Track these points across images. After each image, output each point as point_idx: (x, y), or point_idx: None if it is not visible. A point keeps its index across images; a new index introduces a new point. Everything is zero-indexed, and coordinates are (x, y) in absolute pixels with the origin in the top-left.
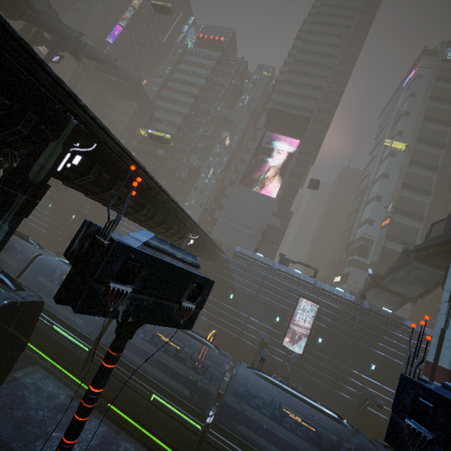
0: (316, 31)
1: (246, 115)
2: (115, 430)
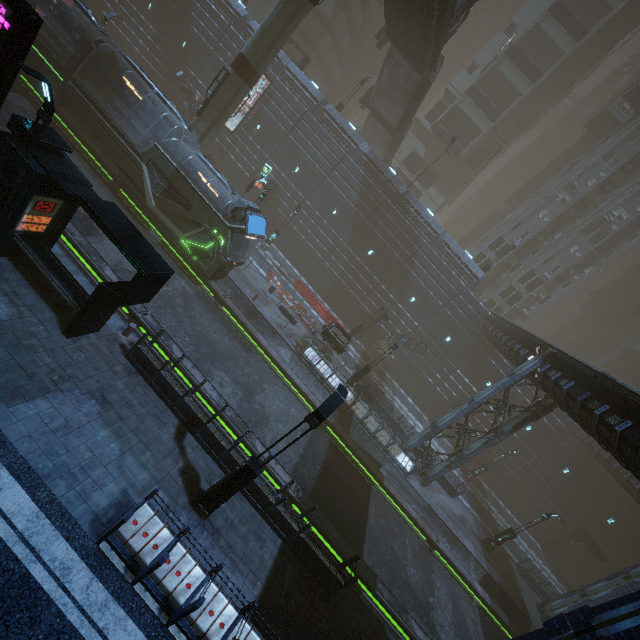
0: None
1: None
2: None
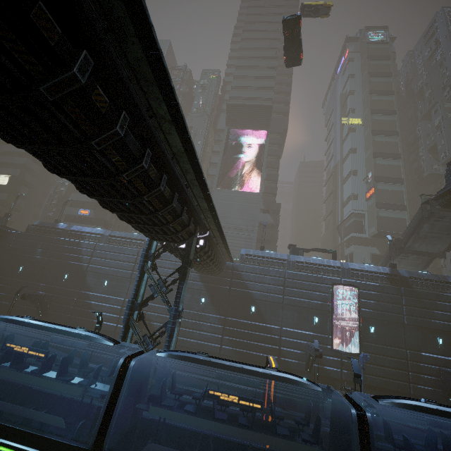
0: (252, 29)
1: (204, 119)
2: None
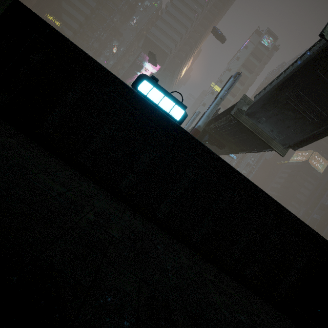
0: None
1: (133, 33)
2: None
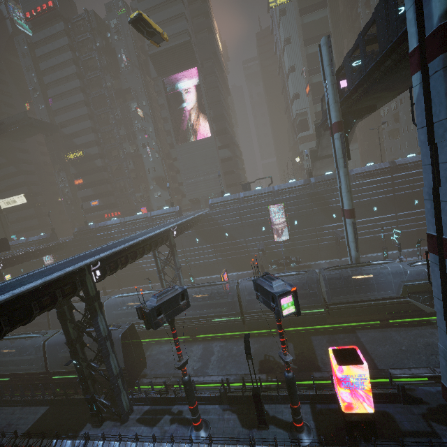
0: None
1: (136, 74)
2: (207, 342)
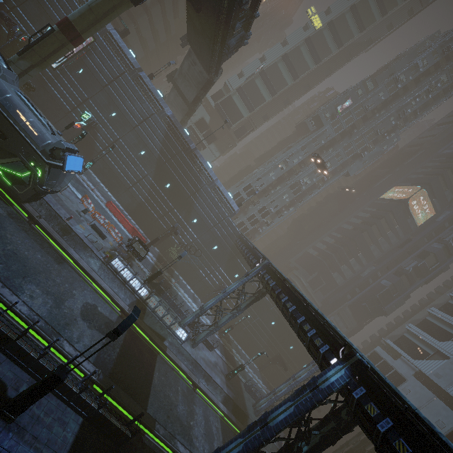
0: None
1: None
2: None
